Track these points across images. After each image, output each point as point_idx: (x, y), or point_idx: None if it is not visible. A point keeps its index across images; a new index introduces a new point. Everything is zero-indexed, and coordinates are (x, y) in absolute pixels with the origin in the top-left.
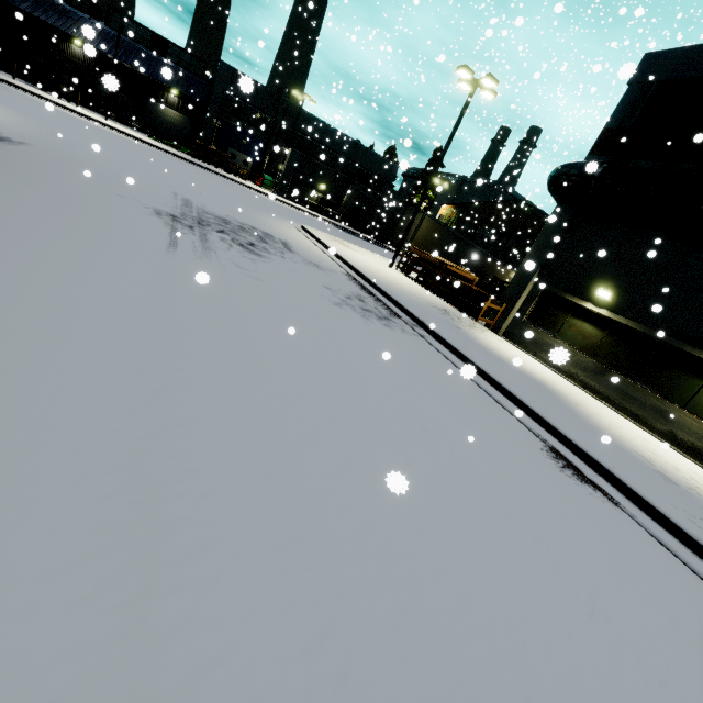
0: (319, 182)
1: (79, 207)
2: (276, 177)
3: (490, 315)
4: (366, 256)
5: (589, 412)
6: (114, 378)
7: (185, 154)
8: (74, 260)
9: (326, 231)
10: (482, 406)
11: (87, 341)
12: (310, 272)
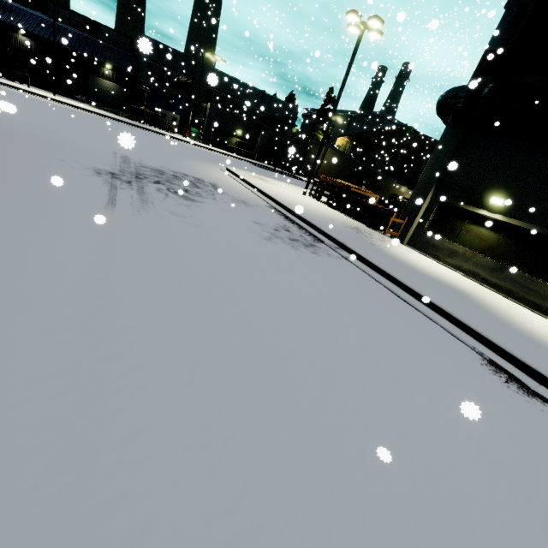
0: (235, 129)
1: (18, 176)
2: (200, 128)
3: (394, 228)
4: (283, 188)
5: (502, 311)
6: (33, 392)
7: (123, 117)
8: (3, 236)
9: (247, 169)
10: (417, 325)
11: (4, 341)
12: (239, 210)
